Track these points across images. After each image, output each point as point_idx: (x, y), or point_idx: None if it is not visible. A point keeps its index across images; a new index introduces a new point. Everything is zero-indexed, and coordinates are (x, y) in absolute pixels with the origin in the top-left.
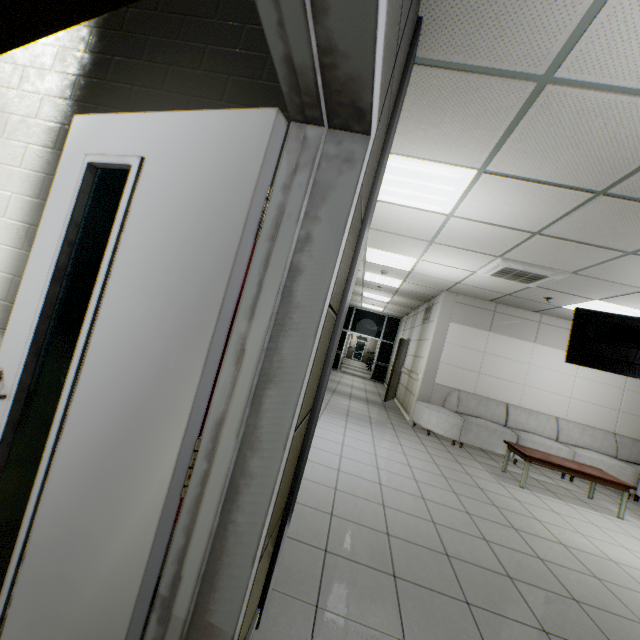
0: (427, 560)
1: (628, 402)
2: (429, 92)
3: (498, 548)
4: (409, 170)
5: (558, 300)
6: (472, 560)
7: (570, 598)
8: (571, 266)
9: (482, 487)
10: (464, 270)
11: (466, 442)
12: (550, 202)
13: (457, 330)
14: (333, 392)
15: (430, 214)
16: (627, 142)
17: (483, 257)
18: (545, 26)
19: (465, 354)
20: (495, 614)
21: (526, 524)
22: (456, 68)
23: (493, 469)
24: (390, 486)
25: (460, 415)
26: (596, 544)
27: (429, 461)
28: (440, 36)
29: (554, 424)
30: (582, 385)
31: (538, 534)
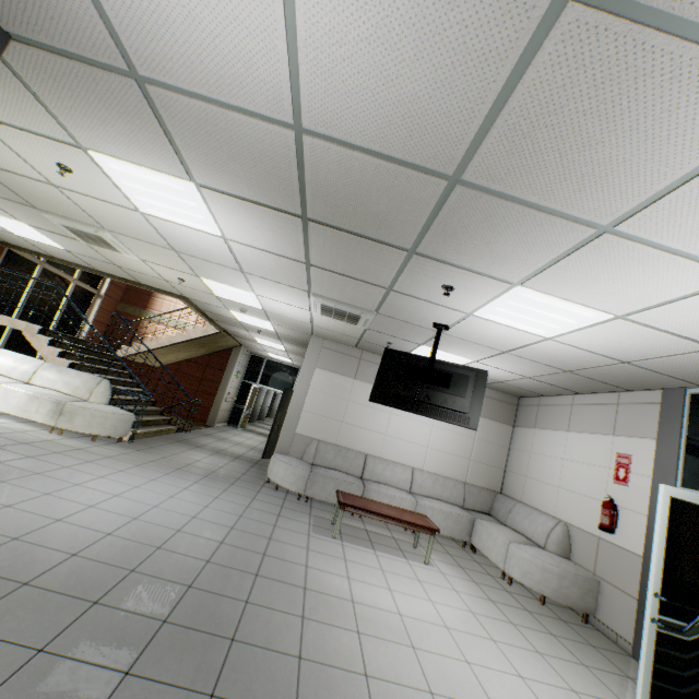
0: (49, 609)
1: (478, 451)
2: (60, 78)
3: (197, 594)
4: (139, 177)
5: (399, 345)
6: (131, 606)
7: (228, 638)
8: (368, 304)
9: (275, 537)
10: (302, 308)
11: (312, 495)
12: (281, 226)
13: (323, 376)
14: (196, 447)
15: (209, 236)
16: (266, 159)
17: (299, 292)
18: (77, 12)
19: (329, 402)
20: (70, 660)
21: (282, 570)
22: (57, 52)
23: (321, 521)
24: (123, 536)
25: (312, 467)
26: (355, 587)
27: (234, 513)
28: (2, 8)
29: (409, 474)
30: (439, 434)
31: (284, 579)
